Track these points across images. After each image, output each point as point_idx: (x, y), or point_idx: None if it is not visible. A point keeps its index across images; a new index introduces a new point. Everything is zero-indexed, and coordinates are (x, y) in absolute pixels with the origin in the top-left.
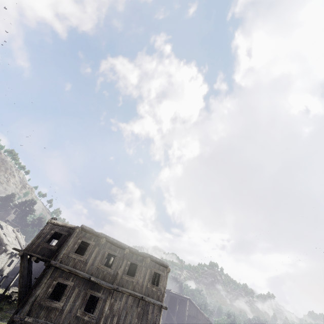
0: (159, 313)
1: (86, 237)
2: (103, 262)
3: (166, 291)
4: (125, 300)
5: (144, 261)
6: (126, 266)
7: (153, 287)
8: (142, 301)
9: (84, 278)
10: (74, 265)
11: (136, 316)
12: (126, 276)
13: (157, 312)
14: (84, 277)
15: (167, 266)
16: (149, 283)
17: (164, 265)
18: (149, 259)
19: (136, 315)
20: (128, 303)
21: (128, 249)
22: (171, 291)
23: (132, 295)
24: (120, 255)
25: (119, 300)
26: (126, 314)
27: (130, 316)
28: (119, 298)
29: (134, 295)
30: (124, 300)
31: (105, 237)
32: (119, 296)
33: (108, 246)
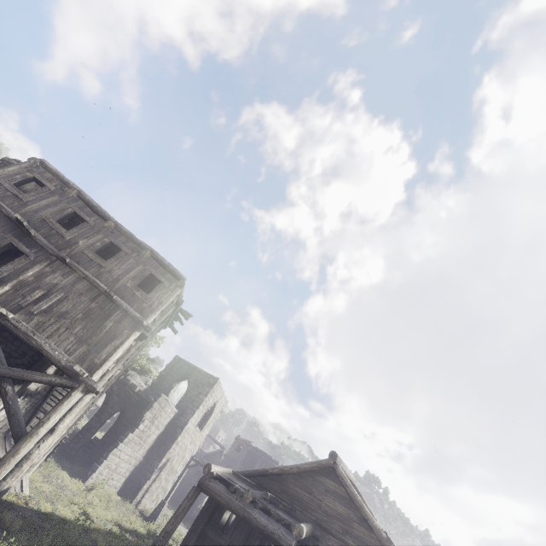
0: (132, 330)
1: (43, 176)
2: (57, 217)
3: (244, 443)
4: (73, 281)
5: (136, 250)
6: (99, 242)
7: (137, 290)
8: (105, 298)
9: (10, 219)
10: (2, 196)
11: (83, 311)
12: (91, 253)
13: (128, 325)
14: (10, 216)
15: (182, 279)
16: (132, 282)
17: (175, 273)
18: (148, 253)
19: (85, 310)
20: (77, 287)
21: (115, 224)
22: (252, 445)
23: (89, 281)
24: (95, 226)
25: (60, 275)
26: (64, 298)
27: (70, 305)
28: (62, 273)
29: (93, 282)
30: (71, 281)
31: (78, 190)
32: (63, 271)
33: (79, 205)
